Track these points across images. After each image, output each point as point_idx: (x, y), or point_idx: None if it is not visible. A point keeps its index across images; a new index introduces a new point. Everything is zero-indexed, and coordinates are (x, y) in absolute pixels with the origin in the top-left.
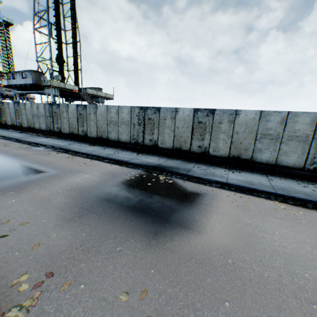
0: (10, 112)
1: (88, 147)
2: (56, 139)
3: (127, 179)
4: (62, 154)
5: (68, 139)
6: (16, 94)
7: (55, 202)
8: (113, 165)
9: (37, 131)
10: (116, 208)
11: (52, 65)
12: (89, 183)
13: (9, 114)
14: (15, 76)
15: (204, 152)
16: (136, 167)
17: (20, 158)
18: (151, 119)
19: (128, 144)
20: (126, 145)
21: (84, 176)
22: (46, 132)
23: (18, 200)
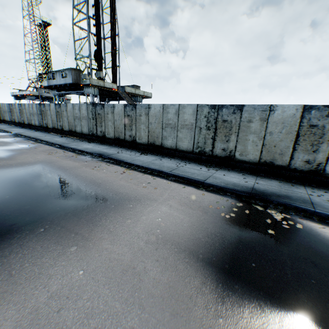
0: (50, 114)
1: (141, 156)
2: (99, 145)
3: (227, 218)
4: (114, 166)
5: (113, 145)
6: (55, 95)
7: (148, 282)
8: (187, 187)
9: (79, 134)
10: (272, 312)
11: (91, 62)
12: (177, 227)
13: (49, 117)
14: (55, 76)
15: (315, 170)
16: (220, 191)
17: (68, 173)
18: (227, 121)
19: (189, 154)
20: (186, 154)
21: (160, 209)
22: (88, 136)
23: (87, 272)
